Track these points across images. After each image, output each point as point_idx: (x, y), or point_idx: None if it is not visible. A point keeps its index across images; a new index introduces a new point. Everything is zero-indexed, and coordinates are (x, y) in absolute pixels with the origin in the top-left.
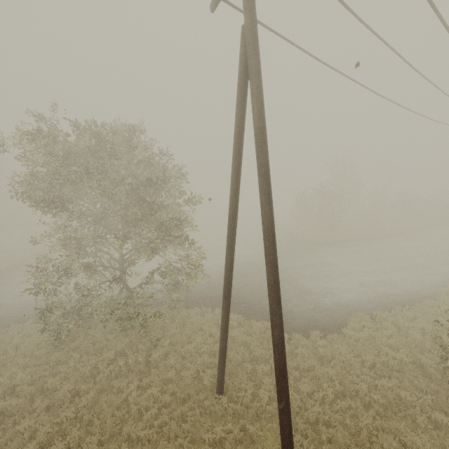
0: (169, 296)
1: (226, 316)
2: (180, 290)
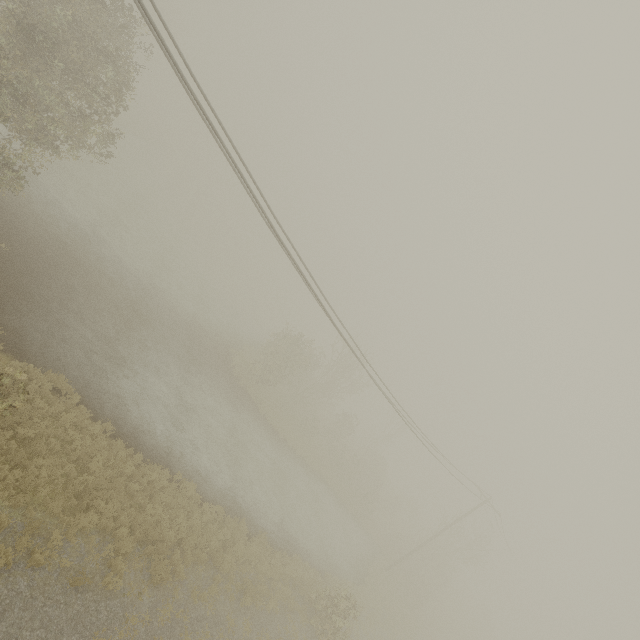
0: None
1: None
2: None
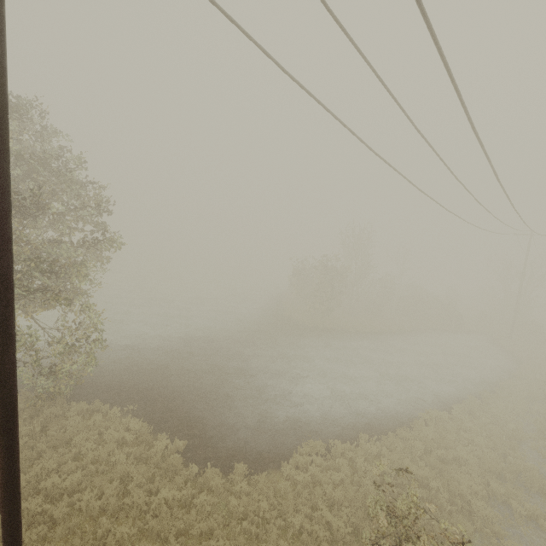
0: (28, 381)
1: (5, 465)
2: (57, 372)
